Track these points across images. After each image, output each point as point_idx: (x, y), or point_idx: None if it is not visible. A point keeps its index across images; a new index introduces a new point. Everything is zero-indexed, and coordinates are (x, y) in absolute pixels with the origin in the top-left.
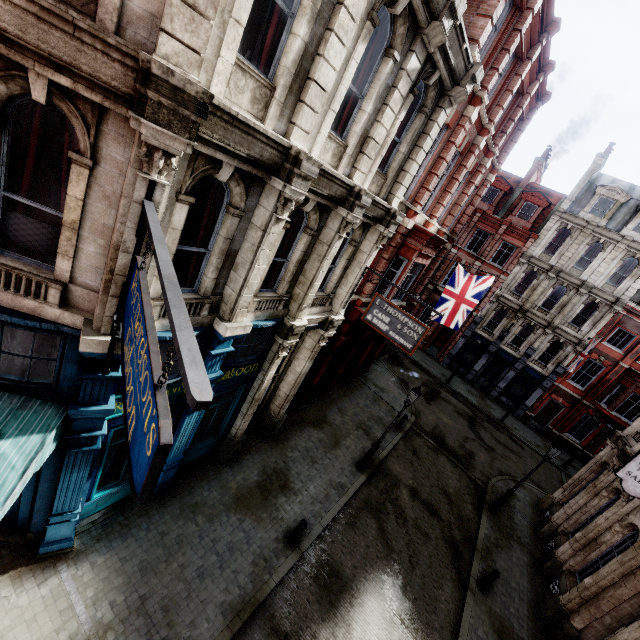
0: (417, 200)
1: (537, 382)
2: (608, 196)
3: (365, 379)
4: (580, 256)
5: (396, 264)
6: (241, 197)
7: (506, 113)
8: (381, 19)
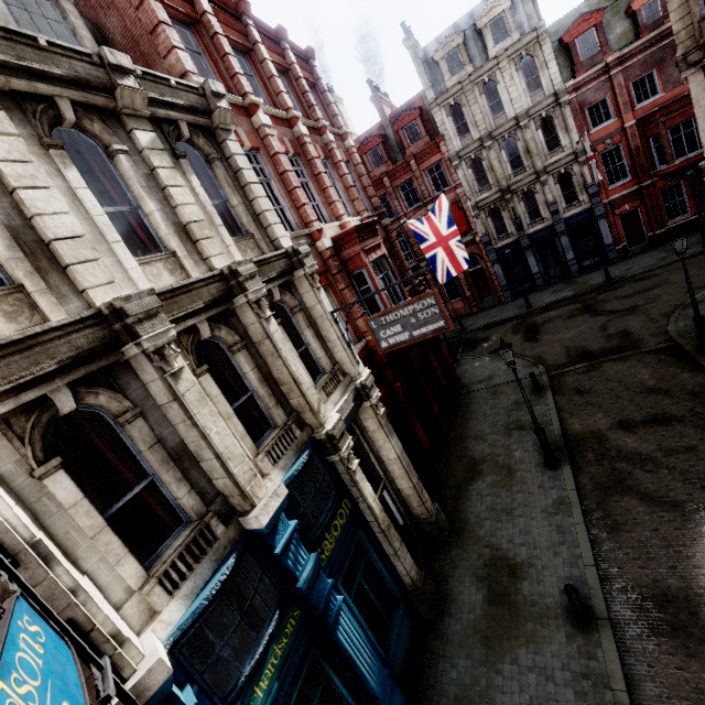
0: (307, 221)
1: (591, 219)
2: (448, 52)
3: (466, 388)
4: (488, 107)
5: (360, 282)
6: (116, 400)
7: (295, 94)
8: (72, 140)
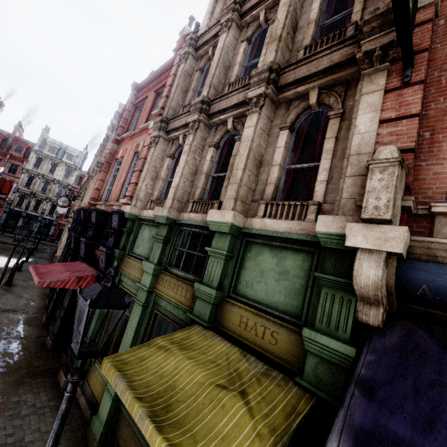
0: None
1: (51, 224)
2: (53, 146)
3: None
4: (50, 169)
5: None
6: None
7: None
8: None
